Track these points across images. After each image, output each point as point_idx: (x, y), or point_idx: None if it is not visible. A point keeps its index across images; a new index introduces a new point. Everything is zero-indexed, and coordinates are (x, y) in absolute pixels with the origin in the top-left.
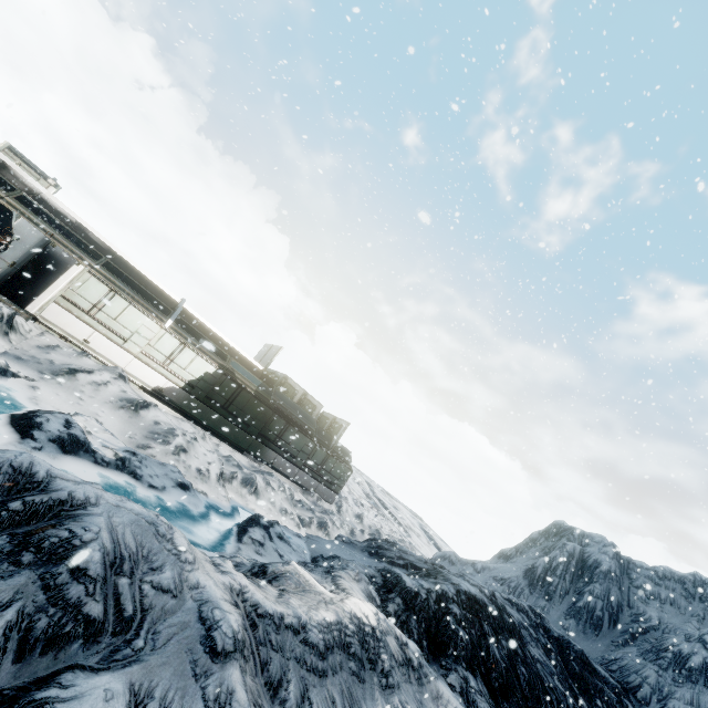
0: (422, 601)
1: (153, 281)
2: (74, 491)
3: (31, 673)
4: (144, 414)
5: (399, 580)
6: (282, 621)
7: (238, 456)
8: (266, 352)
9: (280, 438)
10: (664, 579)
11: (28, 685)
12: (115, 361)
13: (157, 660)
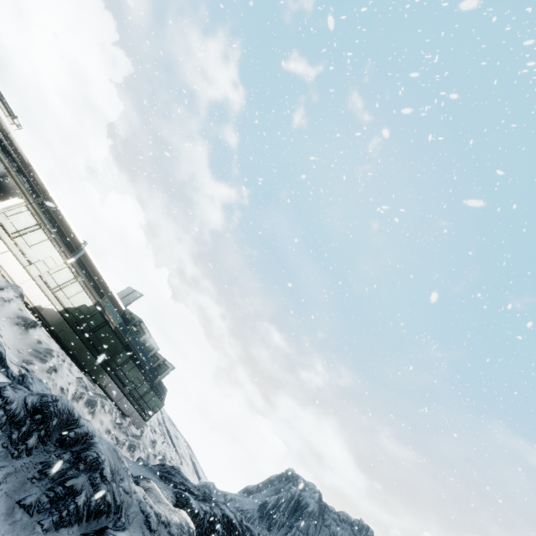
0: (200, 519)
1: (68, 222)
2: (88, 427)
3: (90, 528)
4: (31, 332)
5: (188, 501)
6: (160, 518)
7: (82, 376)
8: (128, 293)
9: (120, 368)
10: (342, 521)
11: (96, 533)
12: (13, 277)
13: (132, 529)
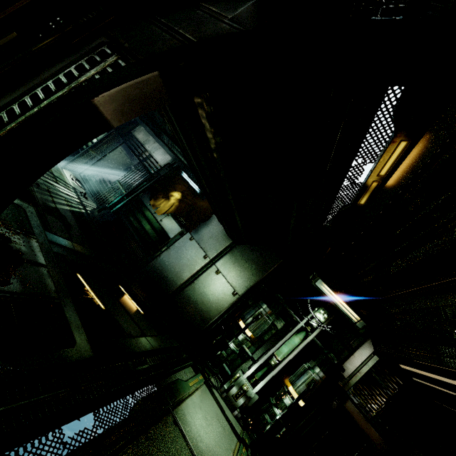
0: None
1: None
2: None
3: None
4: None
5: None
6: None
7: None
8: None
9: None
10: None
11: None
12: None
13: None
